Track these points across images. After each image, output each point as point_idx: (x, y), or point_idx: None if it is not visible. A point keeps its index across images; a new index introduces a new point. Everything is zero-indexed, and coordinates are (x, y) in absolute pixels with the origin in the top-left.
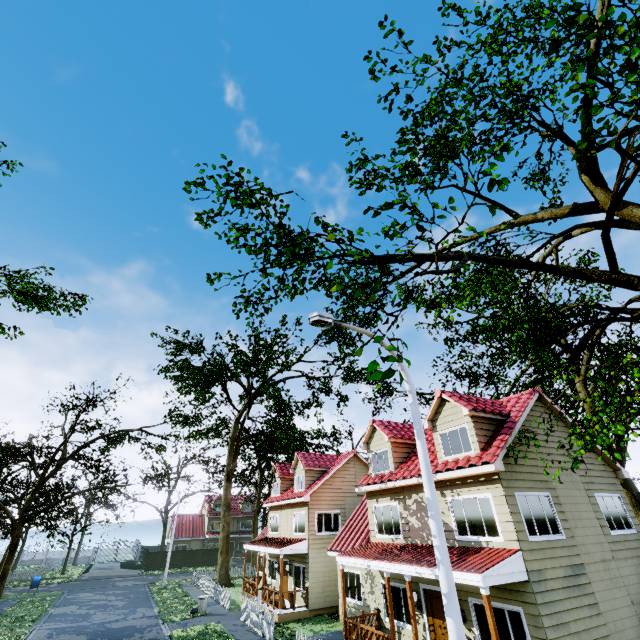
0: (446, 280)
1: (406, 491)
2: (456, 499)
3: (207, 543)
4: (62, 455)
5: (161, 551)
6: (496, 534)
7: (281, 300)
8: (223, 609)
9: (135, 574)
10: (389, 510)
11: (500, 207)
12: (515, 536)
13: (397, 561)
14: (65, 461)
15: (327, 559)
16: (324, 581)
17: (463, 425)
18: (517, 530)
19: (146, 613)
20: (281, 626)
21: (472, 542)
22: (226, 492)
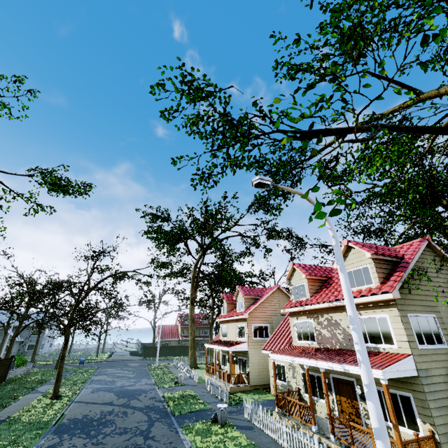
0: (356, 152)
1: (319, 312)
2: (359, 318)
3: (181, 342)
4: (88, 287)
5: (153, 346)
6: (391, 343)
7: (226, 174)
8: (194, 382)
9: (139, 359)
10: (306, 325)
11: (405, 87)
12: (408, 345)
13: (314, 358)
14: (90, 291)
15: (261, 355)
16: (259, 368)
17: (365, 265)
18: (409, 341)
19: (147, 382)
20: (232, 394)
21: (371, 348)
22: (191, 311)
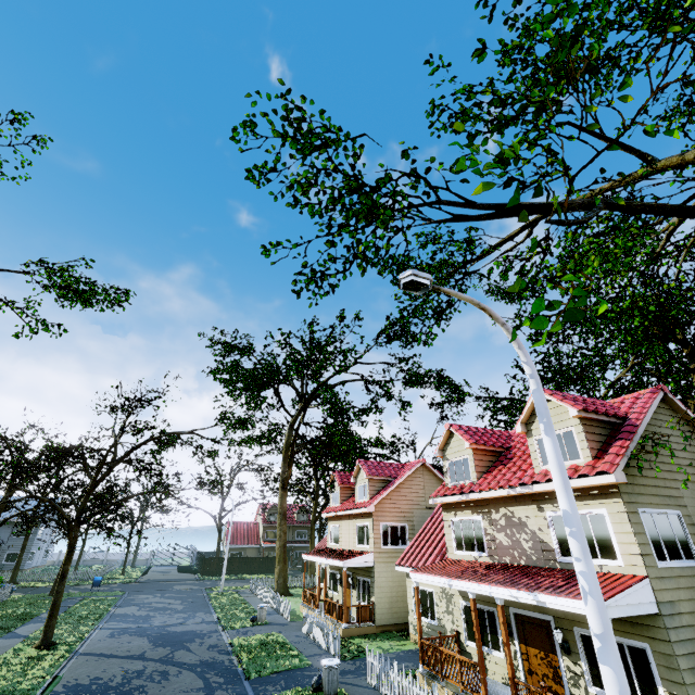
0: (557, 247)
1: (492, 504)
2: (558, 515)
3: (262, 551)
4: (113, 457)
5: (217, 557)
6: (613, 557)
7: (351, 273)
8: (283, 619)
9: (192, 578)
10: (470, 525)
11: (630, 151)
12: (640, 560)
13: (486, 582)
14: (117, 463)
15: (394, 574)
16: (391, 597)
17: (568, 428)
18: (643, 553)
19: (205, 618)
20: (346, 641)
21: None
22: (282, 500)
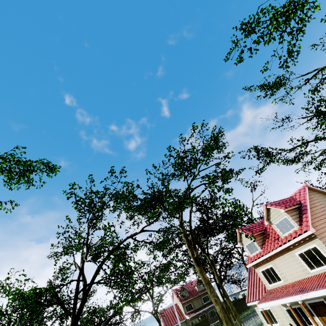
0: None
1: None
2: None
3: (189, 322)
4: (84, 284)
5: None
6: None
7: None
8: None
9: None
10: None
11: None
12: None
13: None
14: (89, 288)
15: None
16: None
17: None
18: None
19: None
20: None
21: None
22: (202, 274)
